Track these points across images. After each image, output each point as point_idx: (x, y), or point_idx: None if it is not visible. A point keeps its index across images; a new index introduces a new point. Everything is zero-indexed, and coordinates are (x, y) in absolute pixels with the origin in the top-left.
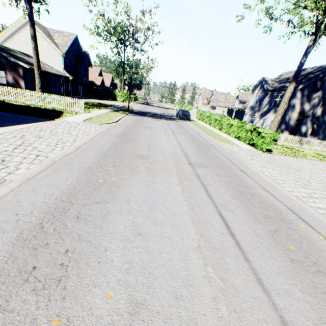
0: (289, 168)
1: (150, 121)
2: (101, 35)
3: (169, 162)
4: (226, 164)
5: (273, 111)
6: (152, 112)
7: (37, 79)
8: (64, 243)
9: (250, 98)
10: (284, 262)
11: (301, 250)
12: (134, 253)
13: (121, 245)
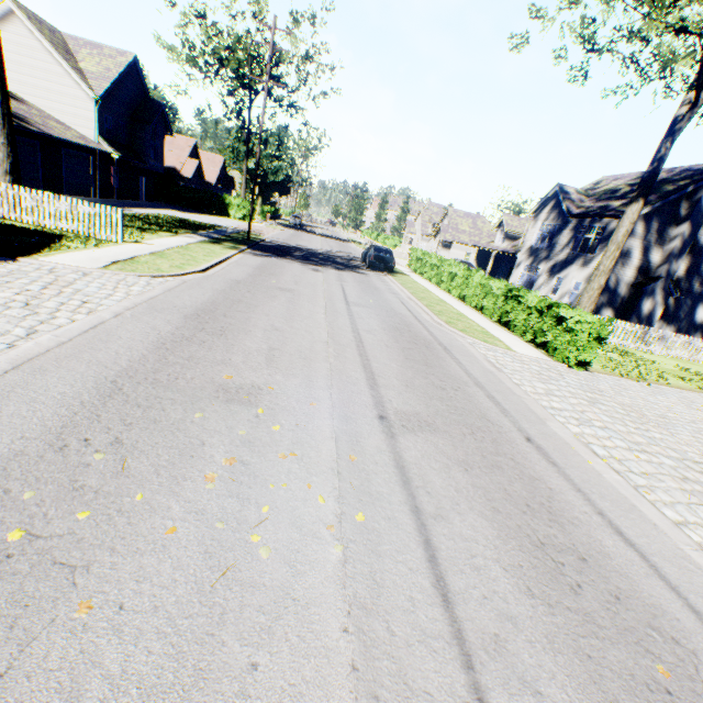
0: (643, 421)
1: (296, 271)
2: (196, 63)
3: (319, 413)
4: (486, 416)
5: (582, 262)
6: (307, 247)
7: (1, 149)
8: None
9: (530, 229)
10: None
11: None
12: None
13: None
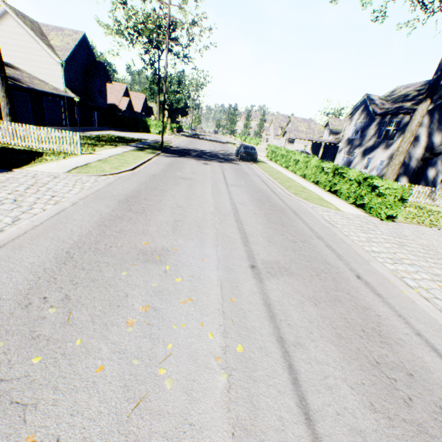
0: (439, 257)
1: (193, 165)
2: (123, 34)
3: (208, 266)
4: (327, 260)
5: (384, 146)
6: (200, 149)
7: (2, 100)
8: None
9: (347, 126)
10: None
11: None
12: None
13: None
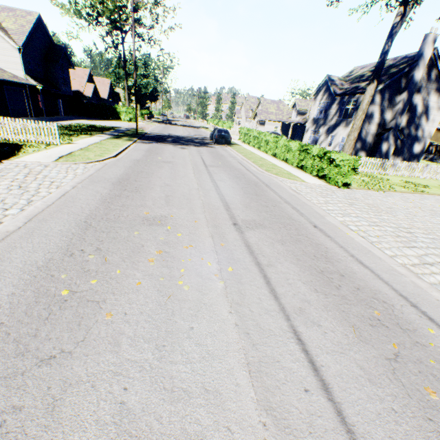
0: (379, 211)
1: (171, 150)
2: (81, 14)
3: (200, 225)
4: (292, 217)
5: (345, 124)
6: (175, 135)
7: None
8: None
9: (312, 107)
10: None
11: None
12: None
13: None
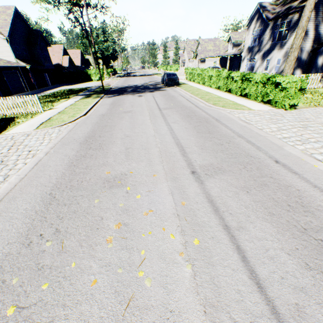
0: None
1: (130, 100)
2: None
3: (159, 180)
4: (249, 154)
5: (279, 47)
6: (133, 85)
7: None
8: None
9: (246, 37)
10: None
11: None
12: None
13: None
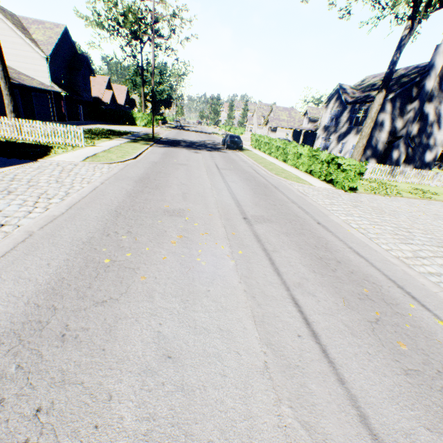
0: (382, 213)
1: (185, 154)
2: (103, 26)
3: (214, 218)
4: (297, 215)
5: (355, 132)
6: (188, 140)
7: (6, 98)
8: (35, 395)
9: (324, 114)
10: (397, 377)
11: (418, 350)
12: (159, 396)
13: (137, 384)
